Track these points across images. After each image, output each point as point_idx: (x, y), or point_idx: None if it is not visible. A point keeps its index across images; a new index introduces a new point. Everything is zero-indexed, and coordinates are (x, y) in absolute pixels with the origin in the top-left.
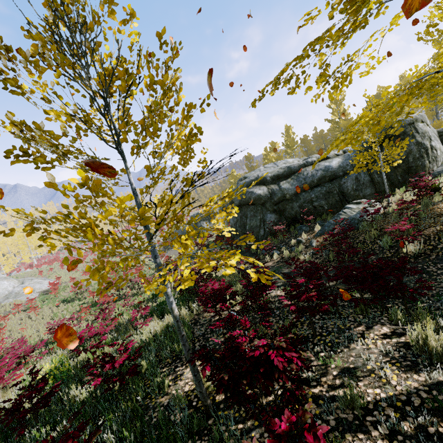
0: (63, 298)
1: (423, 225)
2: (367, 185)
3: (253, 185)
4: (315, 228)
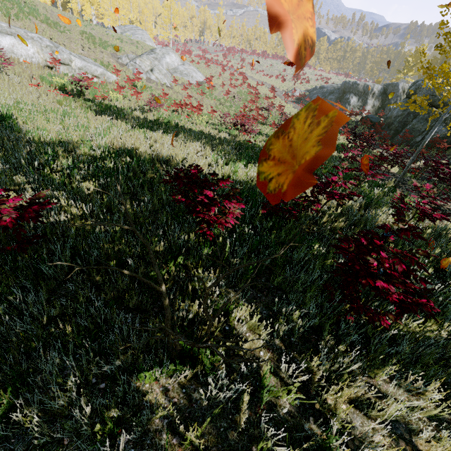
0: (216, 97)
1: None
2: None
3: None
4: None
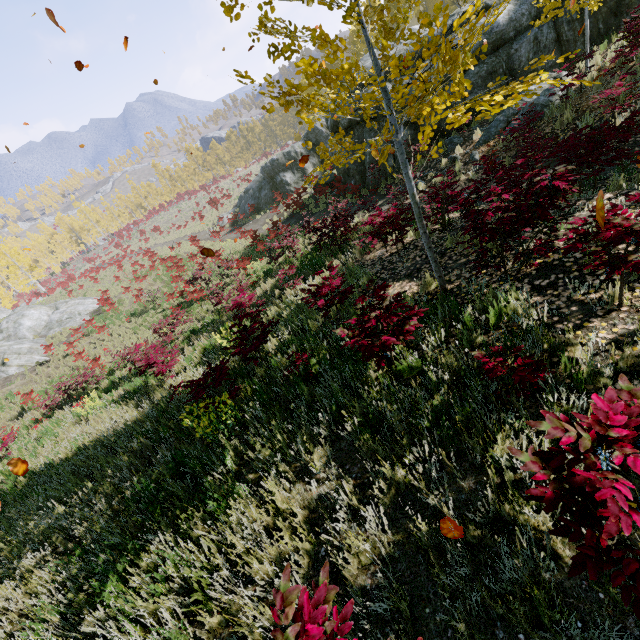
0: (129, 313)
1: (639, 88)
2: (551, 50)
3: (369, 84)
4: (474, 135)
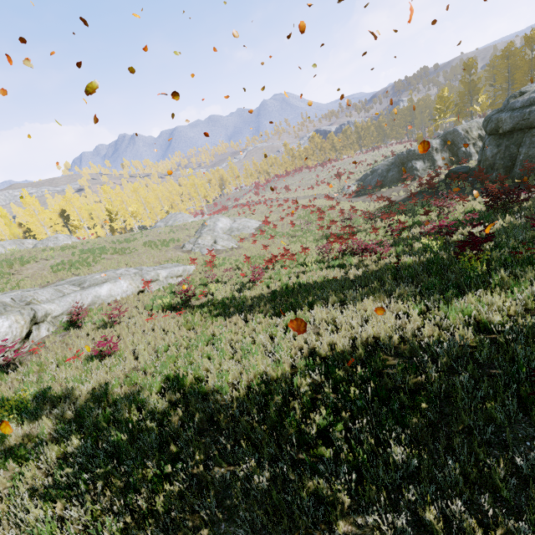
0: (284, 233)
1: None
2: None
3: None
4: None
